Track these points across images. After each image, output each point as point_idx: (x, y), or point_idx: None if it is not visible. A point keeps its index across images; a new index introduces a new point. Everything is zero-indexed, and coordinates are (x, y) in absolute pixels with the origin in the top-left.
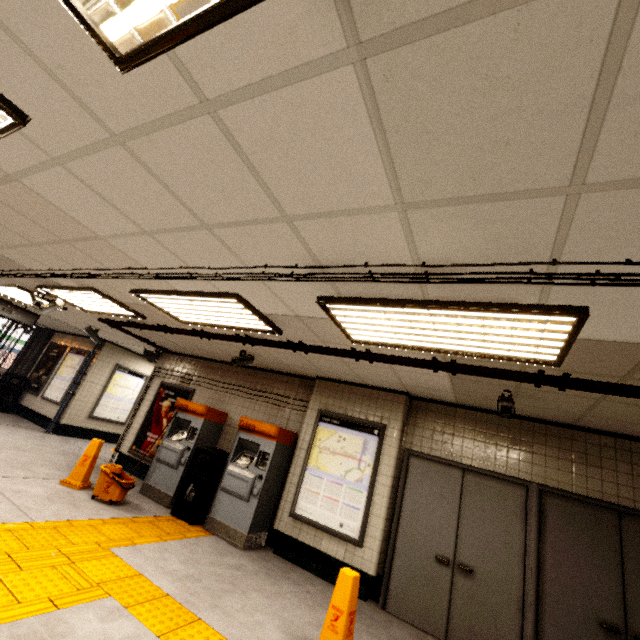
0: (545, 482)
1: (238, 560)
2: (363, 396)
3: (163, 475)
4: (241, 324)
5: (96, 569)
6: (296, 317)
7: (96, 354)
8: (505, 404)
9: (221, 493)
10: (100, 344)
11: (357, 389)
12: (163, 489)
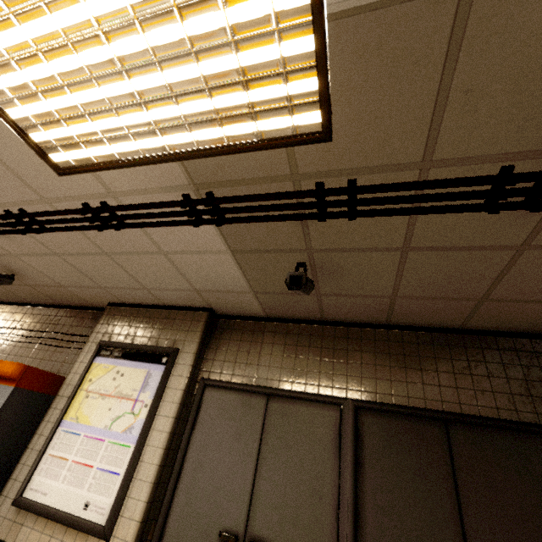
0: (362, 396)
1: None
2: (158, 318)
3: None
4: None
5: None
6: None
7: None
8: (294, 273)
9: None
10: None
11: (153, 311)
12: None
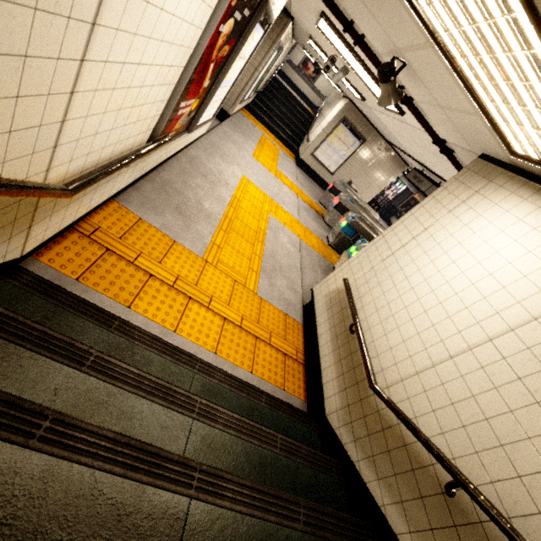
0: None
1: None
2: None
3: None
4: None
5: None
6: None
7: None
8: None
9: None
10: None
11: None
12: None
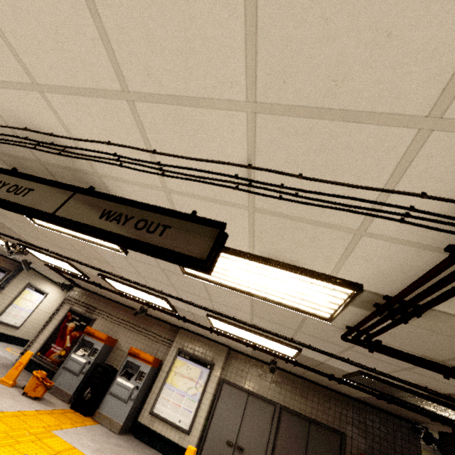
0: (283, 404)
1: (117, 441)
2: (205, 344)
3: (67, 379)
4: (156, 303)
5: (52, 443)
6: (190, 312)
7: (16, 274)
8: (273, 366)
9: (109, 396)
10: (21, 267)
11: (203, 339)
12: (65, 389)
